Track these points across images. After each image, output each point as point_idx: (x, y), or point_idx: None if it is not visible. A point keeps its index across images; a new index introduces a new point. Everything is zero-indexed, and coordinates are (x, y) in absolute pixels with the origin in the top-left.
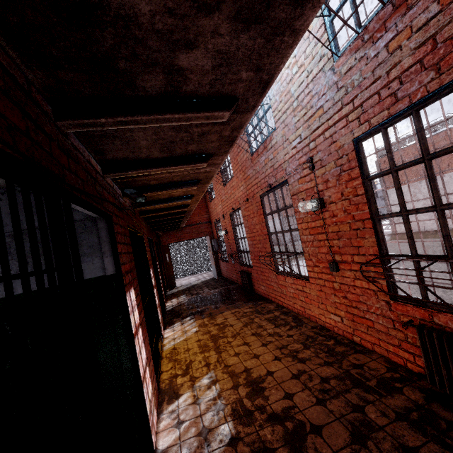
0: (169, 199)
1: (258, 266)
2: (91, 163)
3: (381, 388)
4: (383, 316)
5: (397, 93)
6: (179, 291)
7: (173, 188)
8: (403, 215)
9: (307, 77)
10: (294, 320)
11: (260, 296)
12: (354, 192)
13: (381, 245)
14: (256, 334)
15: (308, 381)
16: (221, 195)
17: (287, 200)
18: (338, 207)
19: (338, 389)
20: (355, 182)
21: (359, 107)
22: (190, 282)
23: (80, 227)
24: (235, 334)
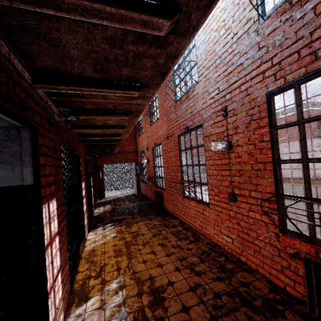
0: (104, 126)
1: (169, 189)
2: (13, 63)
3: (265, 310)
4: (270, 244)
5: (318, 52)
6: (106, 201)
7: (106, 115)
8: (304, 162)
9: (232, 38)
10: (193, 236)
11: (167, 213)
12: (261, 138)
13: (278, 186)
14: (162, 244)
15: (203, 295)
16: (147, 132)
17: (194, 144)
18: (244, 150)
19: (229, 306)
20: (263, 130)
21: (277, 65)
22: (116, 195)
23: (3, 134)
24: (145, 243)
